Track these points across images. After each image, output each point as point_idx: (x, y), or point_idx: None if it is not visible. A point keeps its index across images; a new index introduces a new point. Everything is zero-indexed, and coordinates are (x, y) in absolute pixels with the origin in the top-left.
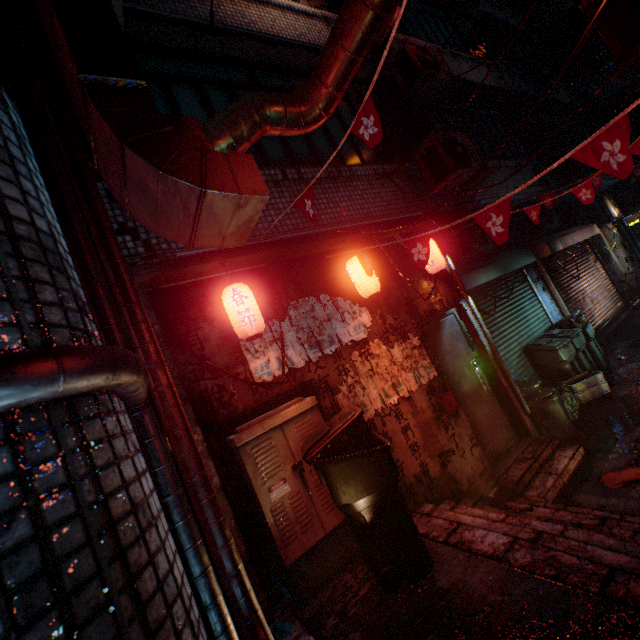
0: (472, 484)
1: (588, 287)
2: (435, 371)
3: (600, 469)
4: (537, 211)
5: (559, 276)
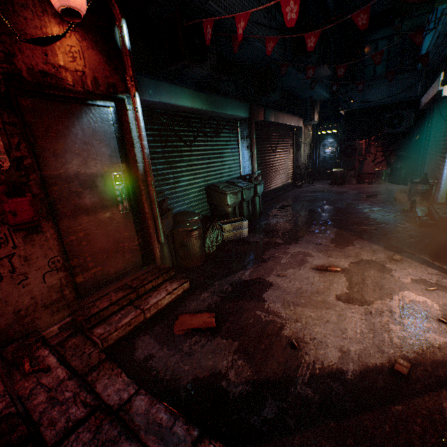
0: (24, 318)
1: (278, 161)
2: (9, 162)
3: (186, 308)
4: (246, 22)
5: (264, 143)
